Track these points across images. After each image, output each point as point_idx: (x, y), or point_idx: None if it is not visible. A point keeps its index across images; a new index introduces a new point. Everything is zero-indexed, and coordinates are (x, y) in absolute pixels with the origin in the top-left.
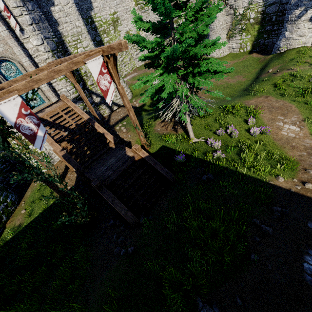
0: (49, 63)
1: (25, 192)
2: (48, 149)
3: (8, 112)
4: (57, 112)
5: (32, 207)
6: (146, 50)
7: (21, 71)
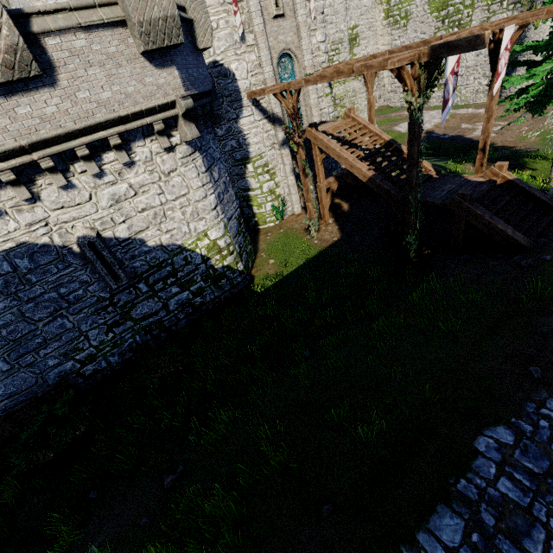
0: (328, 67)
1: (255, 245)
2: (285, 193)
3: (449, 63)
4: (344, 128)
5: (284, 258)
6: (383, 89)
7: (296, 73)
